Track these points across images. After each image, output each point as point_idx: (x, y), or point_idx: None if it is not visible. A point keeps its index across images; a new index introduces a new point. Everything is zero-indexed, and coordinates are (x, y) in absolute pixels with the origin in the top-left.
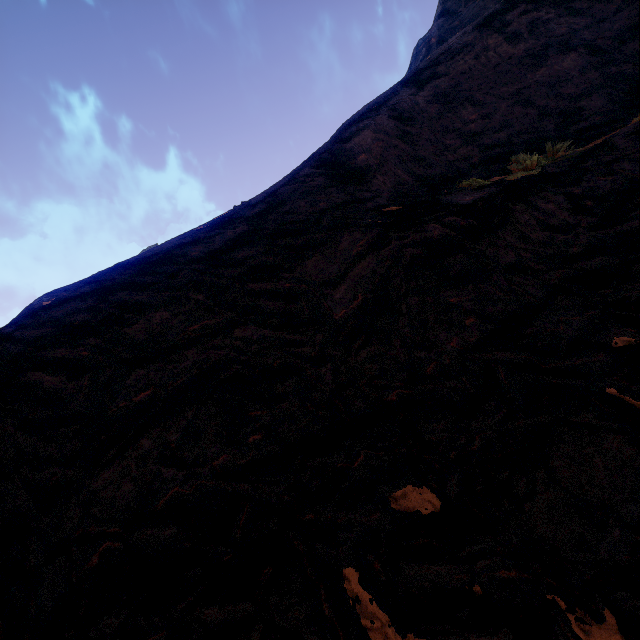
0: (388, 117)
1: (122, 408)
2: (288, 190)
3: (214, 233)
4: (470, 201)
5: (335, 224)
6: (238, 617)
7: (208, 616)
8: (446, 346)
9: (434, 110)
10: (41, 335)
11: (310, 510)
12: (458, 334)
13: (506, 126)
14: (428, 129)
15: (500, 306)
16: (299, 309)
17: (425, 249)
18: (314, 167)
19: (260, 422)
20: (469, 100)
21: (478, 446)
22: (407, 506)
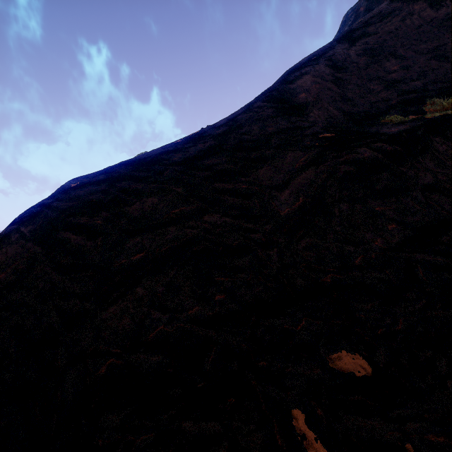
0: (325, 65)
1: (123, 263)
2: (244, 117)
3: (189, 145)
4: (395, 132)
5: (281, 144)
6: (209, 433)
7: (186, 428)
8: (371, 244)
9: (363, 61)
10: (70, 206)
11: (263, 358)
12: (382, 236)
13: (422, 76)
14: (356, 76)
15: (418, 217)
16: (252, 205)
17: (356, 167)
18: (265, 101)
19: (223, 286)
20: (393, 54)
21: (402, 327)
22: (342, 367)
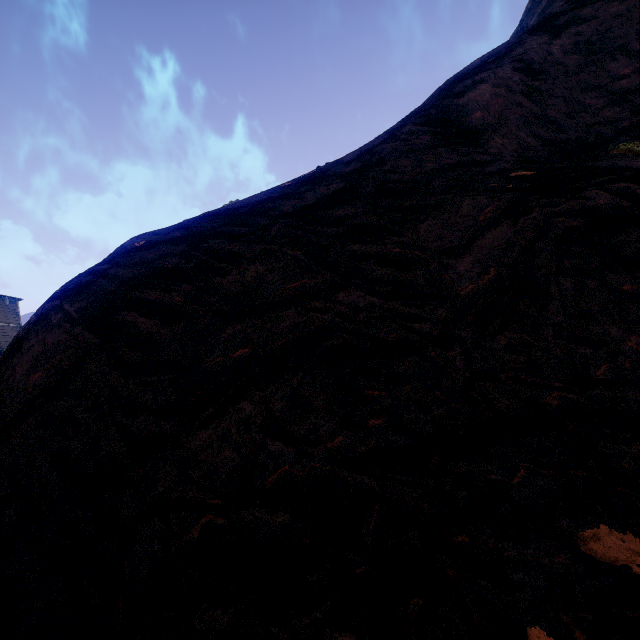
0: (512, 69)
1: (219, 363)
2: (388, 148)
3: (305, 189)
4: None
5: (450, 187)
6: None
7: None
8: (621, 345)
9: (573, 62)
10: (135, 275)
11: (461, 530)
12: (637, 332)
13: None
14: (562, 85)
15: None
16: (413, 278)
17: (585, 220)
18: (419, 124)
19: (379, 404)
20: (622, 50)
21: None
22: (604, 554)
